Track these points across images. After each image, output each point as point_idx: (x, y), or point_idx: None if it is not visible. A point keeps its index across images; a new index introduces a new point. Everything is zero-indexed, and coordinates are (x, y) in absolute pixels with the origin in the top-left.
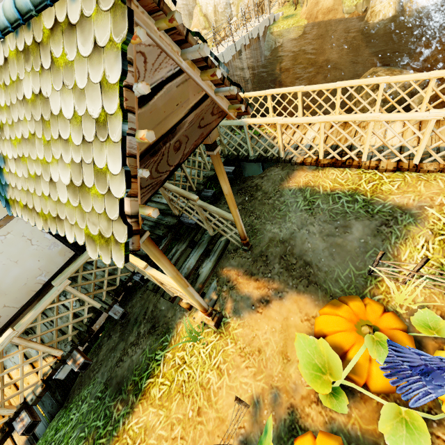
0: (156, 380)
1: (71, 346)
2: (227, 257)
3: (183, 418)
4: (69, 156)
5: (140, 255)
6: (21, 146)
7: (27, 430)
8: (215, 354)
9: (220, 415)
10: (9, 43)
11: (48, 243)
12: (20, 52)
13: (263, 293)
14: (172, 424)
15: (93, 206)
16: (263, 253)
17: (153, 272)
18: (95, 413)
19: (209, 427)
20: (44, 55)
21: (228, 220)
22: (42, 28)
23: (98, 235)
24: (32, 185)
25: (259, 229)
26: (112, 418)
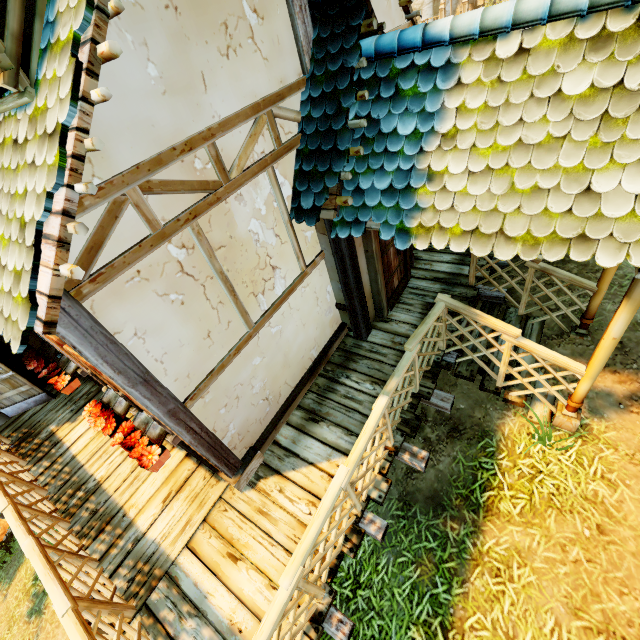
0: (501, 493)
1: (403, 436)
2: (547, 344)
3: (578, 538)
4: None
5: None
6: (505, 155)
7: (383, 535)
8: (589, 462)
9: (639, 533)
10: (548, 31)
11: (326, 306)
12: (580, 40)
13: (633, 388)
14: (562, 545)
15: None
16: None
17: (527, 342)
18: (409, 534)
19: (630, 547)
20: None
21: (584, 288)
22: None
23: None
24: (513, 202)
25: None
26: (449, 538)
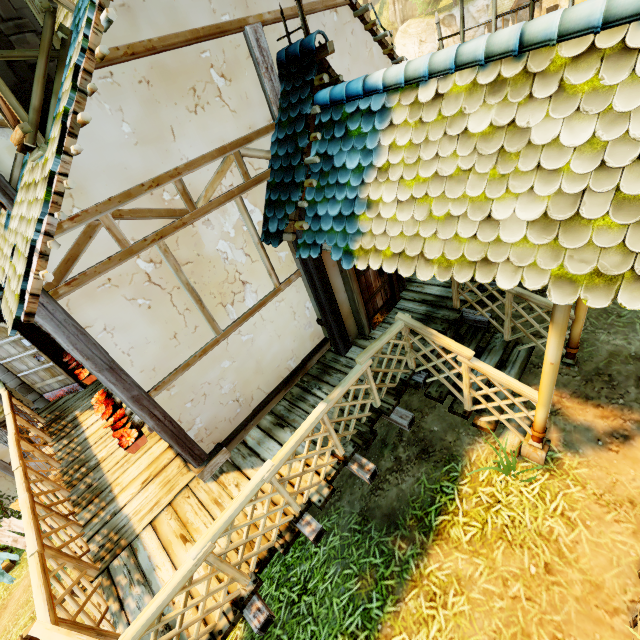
0: (455, 519)
1: (354, 447)
2: (532, 372)
3: (522, 574)
4: (554, 187)
5: (418, 351)
6: (425, 186)
7: (316, 538)
8: (551, 497)
9: (589, 578)
10: (457, 78)
11: (305, 321)
12: (481, 86)
13: (615, 424)
14: (504, 578)
15: (591, 240)
16: (601, 371)
17: (481, 365)
18: (360, 548)
19: (575, 591)
20: (543, 85)
21: None
22: (550, 58)
23: (589, 274)
24: (431, 228)
25: (585, 338)
26: (394, 556)
